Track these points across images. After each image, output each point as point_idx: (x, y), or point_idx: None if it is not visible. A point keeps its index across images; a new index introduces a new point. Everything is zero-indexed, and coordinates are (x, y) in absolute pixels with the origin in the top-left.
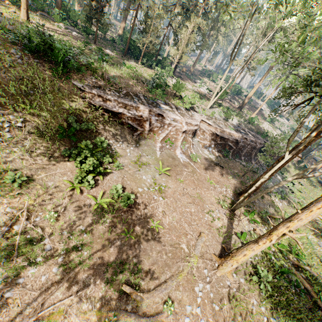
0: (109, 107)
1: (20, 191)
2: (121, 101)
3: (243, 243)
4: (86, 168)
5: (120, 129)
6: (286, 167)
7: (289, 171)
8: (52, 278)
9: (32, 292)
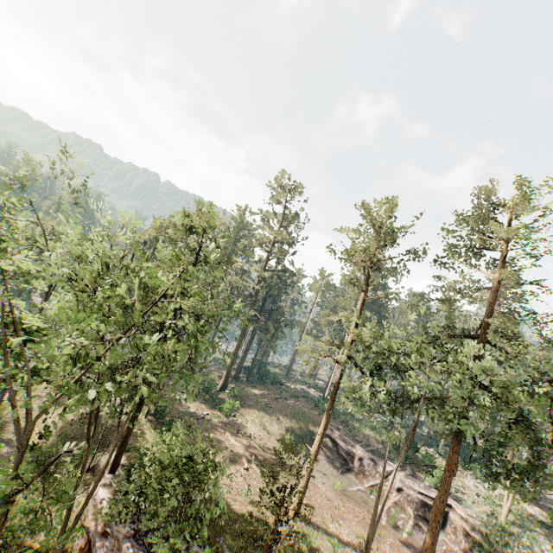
0: (332, 436)
1: (263, 432)
2: (343, 437)
3: (334, 548)
4: (286, 437)
5: (335, 456)
6: None
7: None
8: (245, 444)
9: (240, 440)
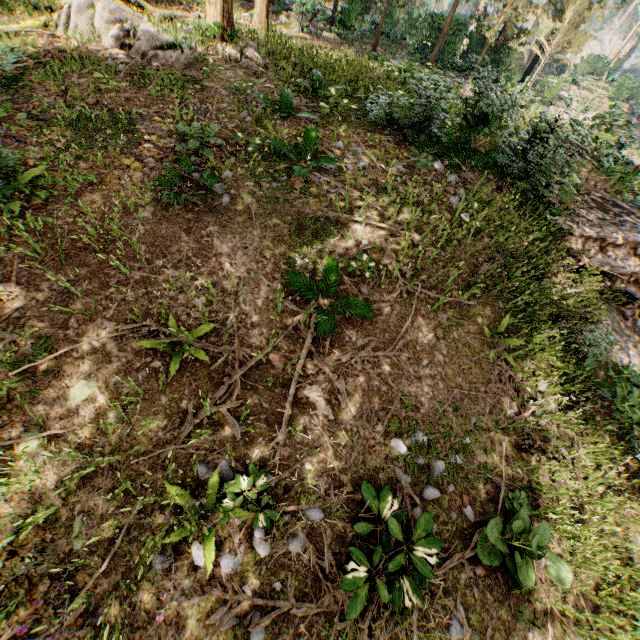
0: (617, 266)
1: None
2: (630, 239)
3: None
4: None
5: (605, 309)
6: None
7: None
8: None
9: None
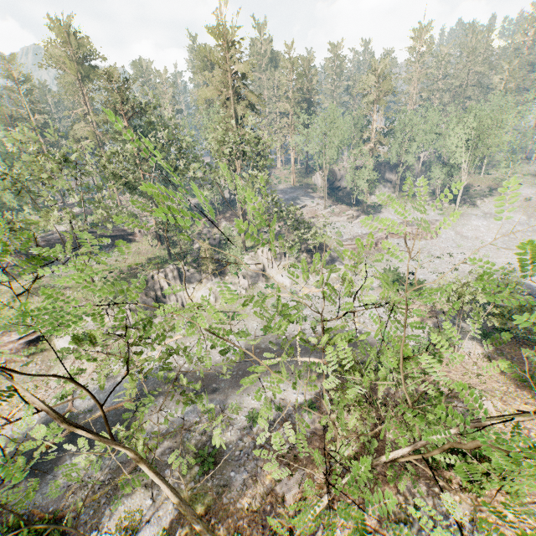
0: None
1: None
2: None
3: None
4: None
5: None
6: (138, 243)
7: (139, 246)
8: None
9: None
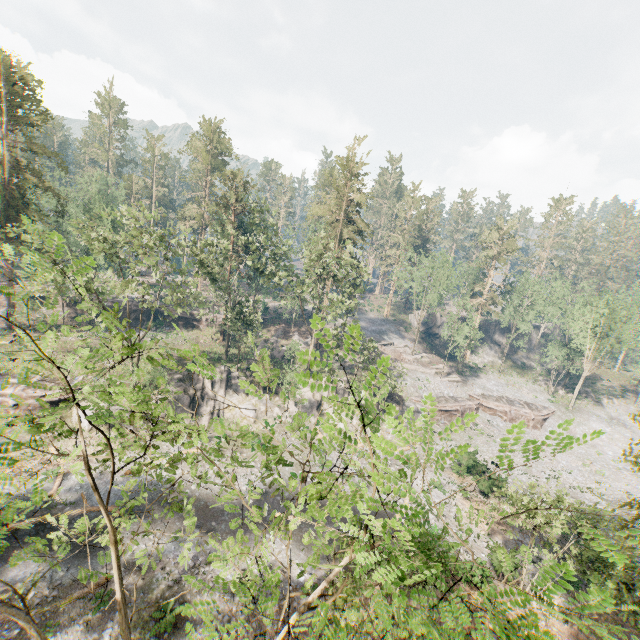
0: None
1: None
2: None
3: None
4: None
5: None
6: (200, 331)
7: (200, 335)
8: None
9: None
